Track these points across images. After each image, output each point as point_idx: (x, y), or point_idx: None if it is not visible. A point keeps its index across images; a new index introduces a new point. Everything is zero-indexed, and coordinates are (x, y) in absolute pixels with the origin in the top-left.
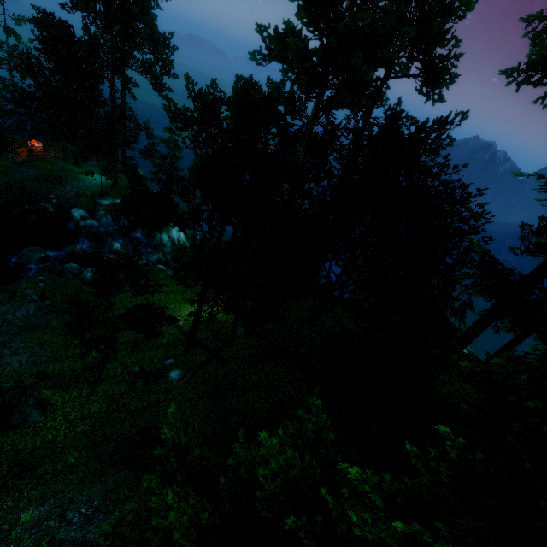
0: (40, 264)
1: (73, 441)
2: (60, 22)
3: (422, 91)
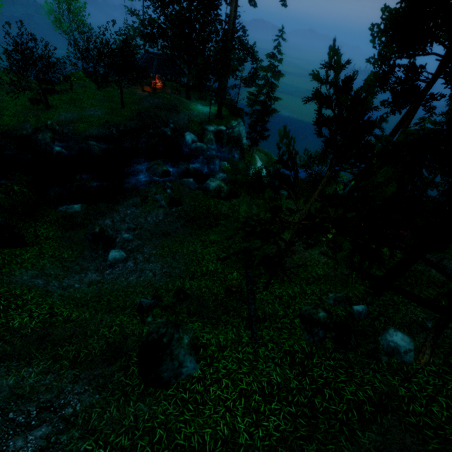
0: (162, 177)
1: None
2: None
3: None
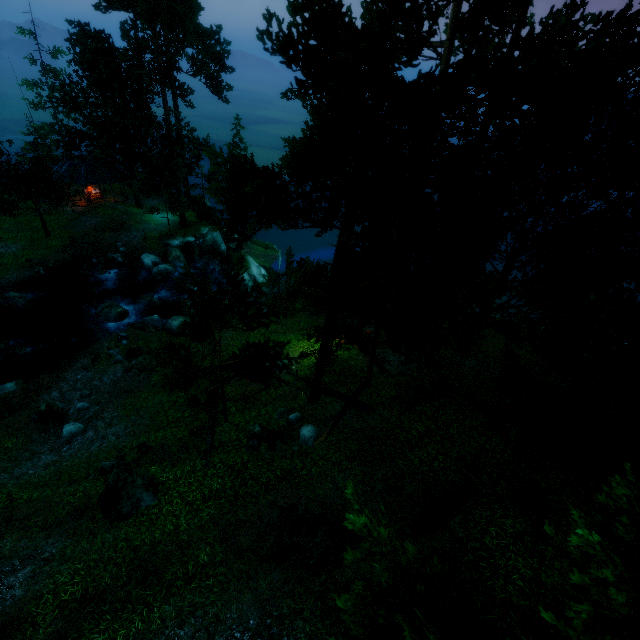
0: (119, 321)
1: (200, 531)
2: (97, 33)
3: None
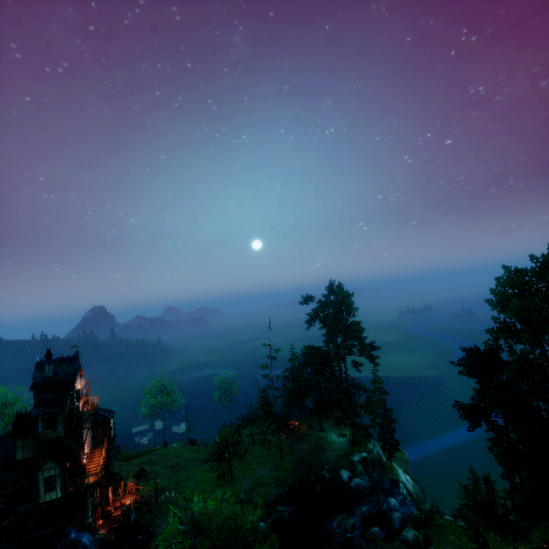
0: (352, 532)
1: None
2: (317, 348)
3: None
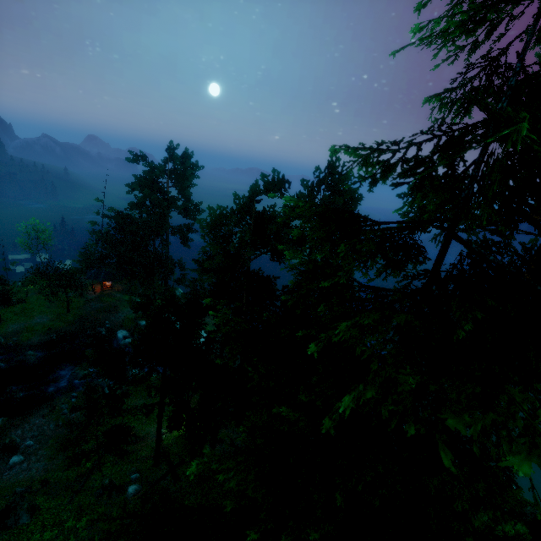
0: (83, 379)
1: None
2: (125, 216)
3: None
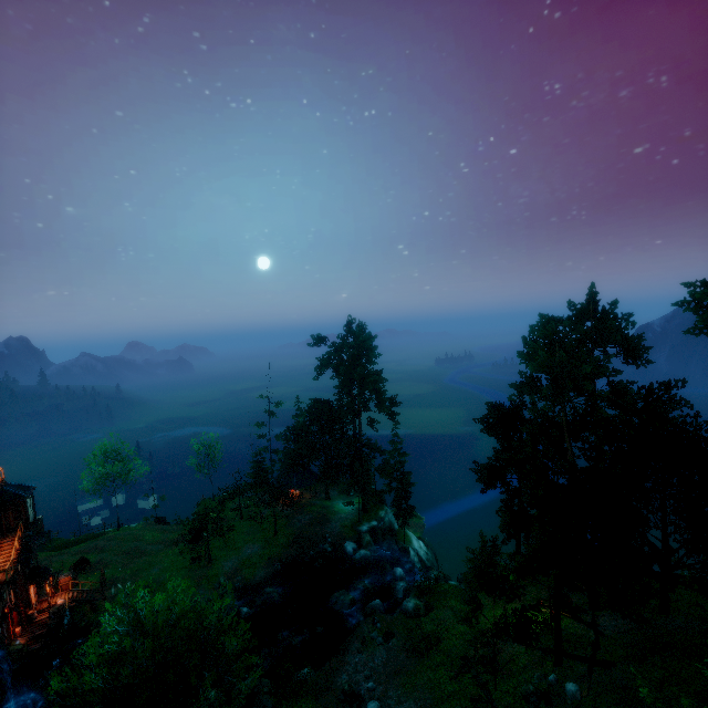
0: (351, 607)
1: None
2: (326, 402)
3: (628, 362)
